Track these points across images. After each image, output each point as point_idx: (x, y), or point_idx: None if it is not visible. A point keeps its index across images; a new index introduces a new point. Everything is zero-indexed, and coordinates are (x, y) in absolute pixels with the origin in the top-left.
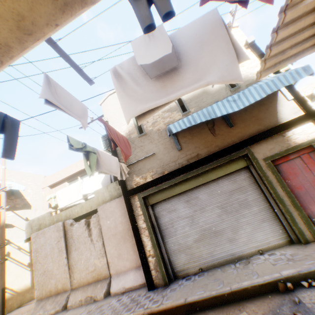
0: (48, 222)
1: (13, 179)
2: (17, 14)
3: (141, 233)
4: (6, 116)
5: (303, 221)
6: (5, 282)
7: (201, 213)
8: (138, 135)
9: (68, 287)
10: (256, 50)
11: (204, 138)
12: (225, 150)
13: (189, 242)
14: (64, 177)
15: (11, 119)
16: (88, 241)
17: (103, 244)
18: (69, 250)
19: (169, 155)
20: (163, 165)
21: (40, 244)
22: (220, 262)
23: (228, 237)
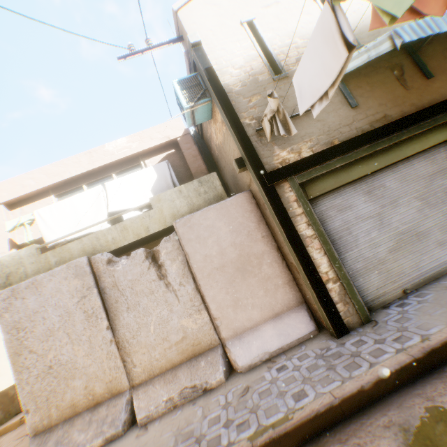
0: (32, 267)
1: None
2: None
3: (306, 246)
4: None
5: None
6: None
7: (391, 209)
8: (271, 77)
9: (122, 386)
10: None
11: (391, 92)
12: (427, 110)
13: (381, 255)
14: (47, 184)
15: None
16: (159, 289)
17: (196, 288)
18: (113, 313)
19: (336, 115)
20: (329, 131)
21: (25, 312)
22: (430, 276)
23: (435, 240)
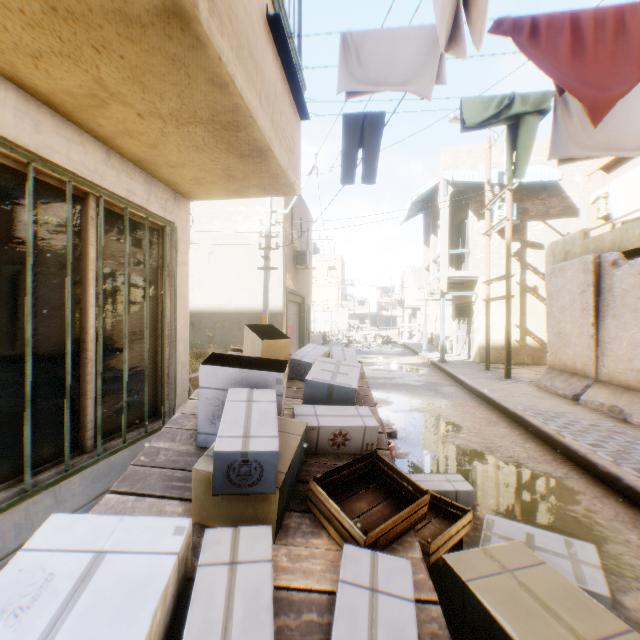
0: (576, 250)
1: (543, 160)
2: (208, 82)
3: None
4: (365, 118)
5: None
6: (509, 325)
7: None
8: None
9: (588, 374)
10: None
11: None
12: None
13: None
14: None
15: (372, 118)
16: None
17: None
18: (600, 314)
19: None
20: None
21: (554, 288)
22: None
23: None
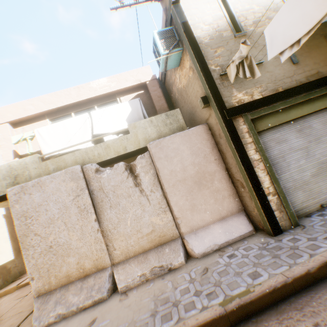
0: (35, 171)
1: None
2: None
3: (253, 166)
4: None
5: None
6: None
7: (315, 144)
8: (233, 35)
9: (105, 264)
10: None
11: (323, 54)
12: None
13: (306, 178)
14: (44, 109)
15: None
16: (135, 193)
17: (163, 195)
18: (99, 209)
19: (281, 69)
20: (275, 80)
21: (31, 205)
22: None
23: None
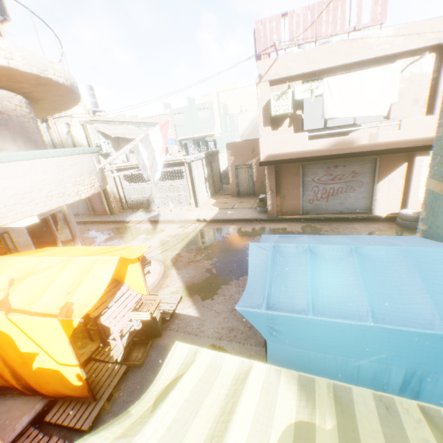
0: None
1: None
2: None
3: None
4: None
5: (92, 209)
6: None
7: None
8: None
9: None
10: (84, 130)
11: None
12: None
13: None
14: None
15: None
16: None
17: None
18: None
19: None
20: None
21: None
22: (74, 214)
23: (76, 207)
